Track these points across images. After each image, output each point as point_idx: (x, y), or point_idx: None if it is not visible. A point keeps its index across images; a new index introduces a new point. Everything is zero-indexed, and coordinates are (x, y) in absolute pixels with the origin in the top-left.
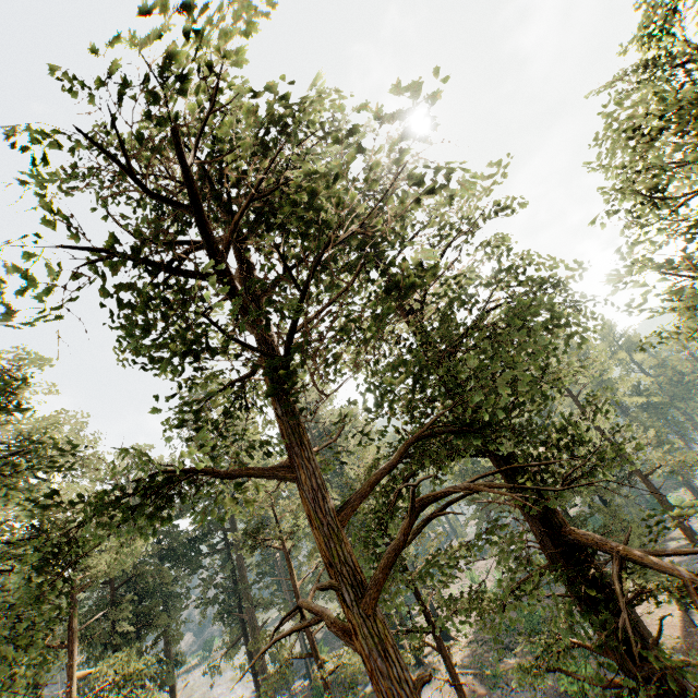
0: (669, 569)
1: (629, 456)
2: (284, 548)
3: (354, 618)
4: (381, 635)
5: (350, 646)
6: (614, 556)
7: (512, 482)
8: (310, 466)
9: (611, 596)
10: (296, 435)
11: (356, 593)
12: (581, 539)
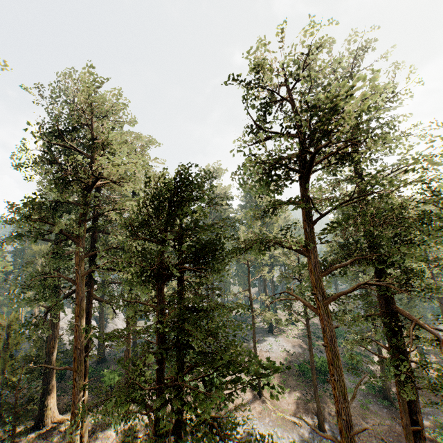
0: (433, 333)
1: (441, 291)
2: (247, 264)
3: (320, 304)
4: (328, 311)
5: (312, 310)
6: (412, 322)
7: (379, 281)
8: (315, 254)
9: (400, 333)
10: (312, 241)
11: (323, 298)
12: (400, 311)
